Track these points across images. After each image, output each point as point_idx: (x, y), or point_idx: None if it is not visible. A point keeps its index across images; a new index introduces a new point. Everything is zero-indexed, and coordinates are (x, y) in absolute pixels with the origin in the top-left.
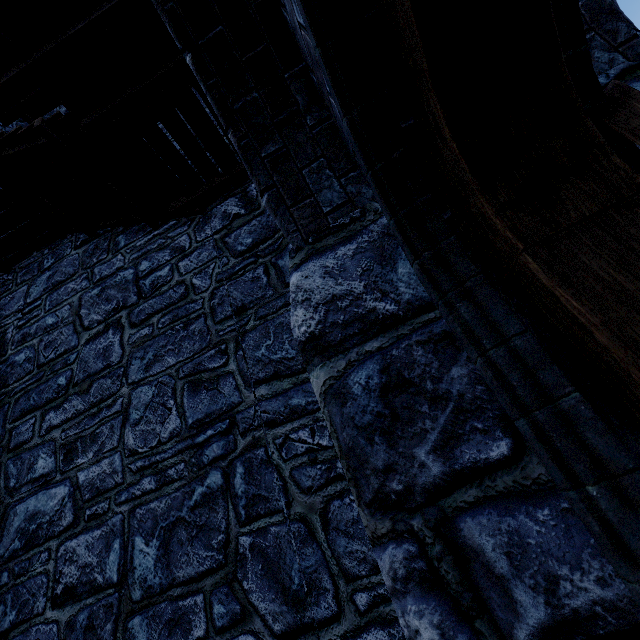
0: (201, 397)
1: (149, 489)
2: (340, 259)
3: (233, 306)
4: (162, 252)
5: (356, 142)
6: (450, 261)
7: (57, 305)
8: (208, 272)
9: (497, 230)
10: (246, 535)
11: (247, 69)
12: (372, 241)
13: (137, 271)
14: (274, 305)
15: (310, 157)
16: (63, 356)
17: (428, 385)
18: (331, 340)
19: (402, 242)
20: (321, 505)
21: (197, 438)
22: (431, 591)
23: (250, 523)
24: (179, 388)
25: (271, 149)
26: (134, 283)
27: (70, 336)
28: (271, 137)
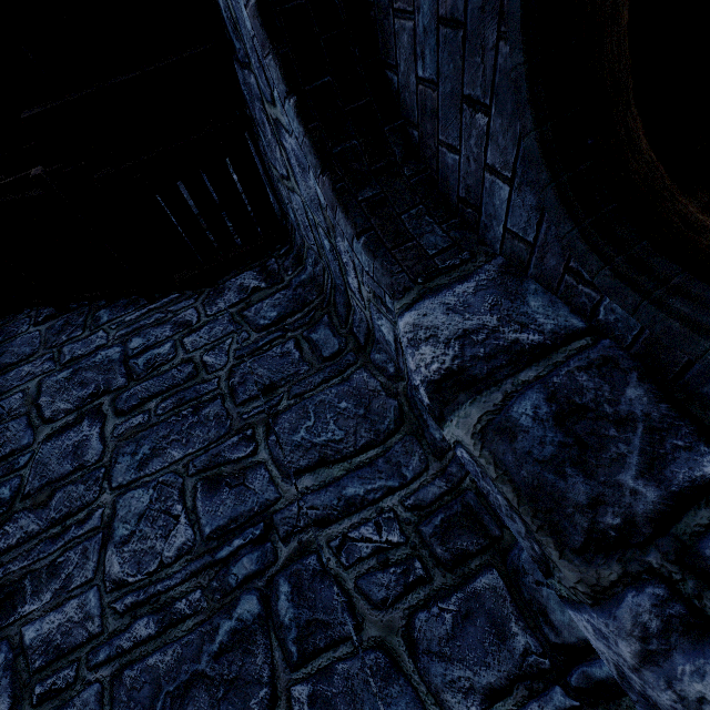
0: (222, 497)
1: (146, 636)
2: (461, 296)
3: (259, 384)
4: (161, 327)
5: (542, 155)
6: (647, 263)
7: (2, 393)
8: (224, 348)
9: (703, 227)
10: (302, 683)
11: (349, 118)
12: (492, 279)
13: (126, 349)
14: (311, 381)
15: (409, 204)
16: (8, 459)
17: (606, 408)
18: (476, 373)
19: (586, 251)
20: (402, 622)
21: (219, 552)
22: (703, 639)
23: (306, 663)
24: (189, 488)
25: (368, 194)
26: (122, 363)
27: (21, 432)
28: (368, 183)
